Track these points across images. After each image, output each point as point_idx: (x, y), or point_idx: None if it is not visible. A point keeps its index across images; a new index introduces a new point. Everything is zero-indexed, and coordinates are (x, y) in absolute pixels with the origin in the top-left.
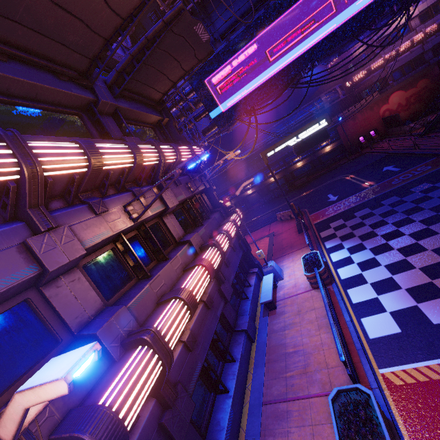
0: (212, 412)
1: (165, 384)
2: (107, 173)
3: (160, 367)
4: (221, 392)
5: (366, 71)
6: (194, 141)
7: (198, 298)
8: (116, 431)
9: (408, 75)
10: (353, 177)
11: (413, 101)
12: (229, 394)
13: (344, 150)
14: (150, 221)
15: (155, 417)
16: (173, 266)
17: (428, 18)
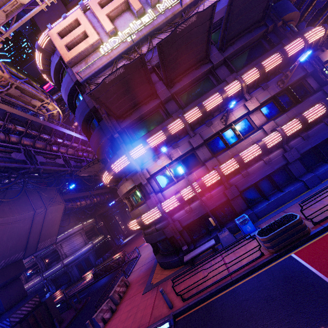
0: (258, 203)
1: (226, 183)
2: (211, 110)
3: (219, 177)
4: (266, 199)
5: None
6: None
7: (247, 159)
8: (202, 183)
9: None
10: None
11: None
12: (269, 201)
13: None
14: (239, 119)
15: (222, 189)
16: (245, 143)
17: None
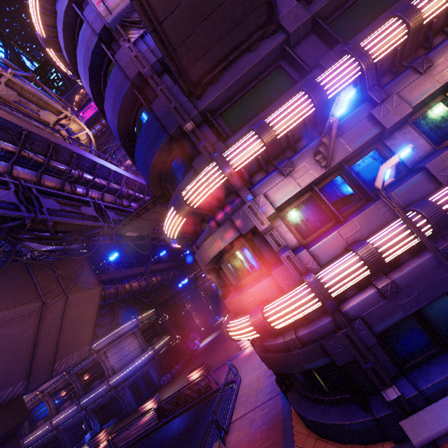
0: None
1: None
2: (429, 25)
3: None
4: None
5: None
6: None
7: None
8: (439, 213)
9: None
10: None
11: None
12: None
13: None
14: None
15: None
16: None
17: None
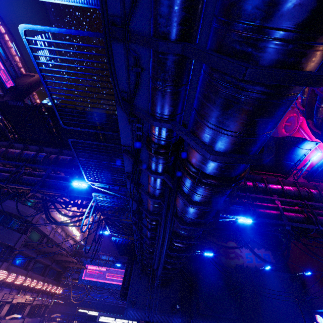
0: None
1: None
2: (34, 287)
3: None
4: None
5: None
6: (68, 278)
7: None
8: None
9: None
10: None
11: None
12: None
13: None
14: (26, 303)
15: None
16: (16, 322)
17: None
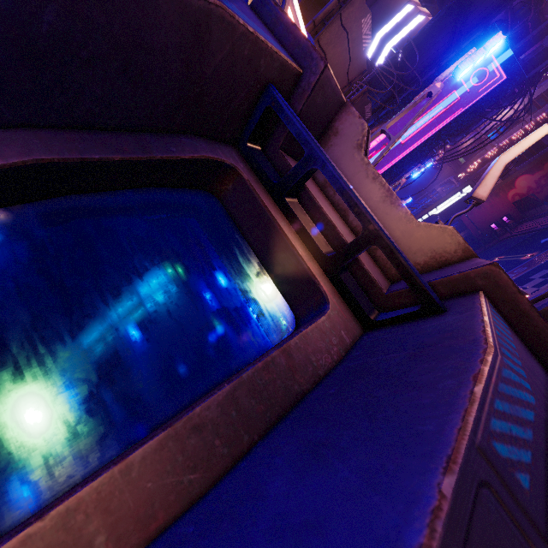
0: None
1: None
2: None
3: None
4: None
5: (481, 161)
6: None
7: None
8: None
9: (530, 159)
10: (503, 257)
11: (544, 183)
12: None
13: (475, 240)
14: None
15: None
16: None
17: (534, 109)
